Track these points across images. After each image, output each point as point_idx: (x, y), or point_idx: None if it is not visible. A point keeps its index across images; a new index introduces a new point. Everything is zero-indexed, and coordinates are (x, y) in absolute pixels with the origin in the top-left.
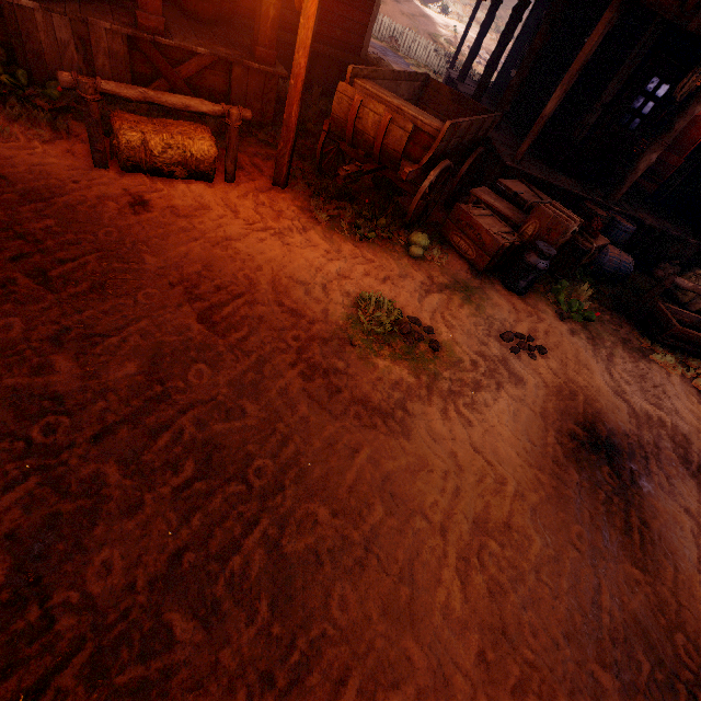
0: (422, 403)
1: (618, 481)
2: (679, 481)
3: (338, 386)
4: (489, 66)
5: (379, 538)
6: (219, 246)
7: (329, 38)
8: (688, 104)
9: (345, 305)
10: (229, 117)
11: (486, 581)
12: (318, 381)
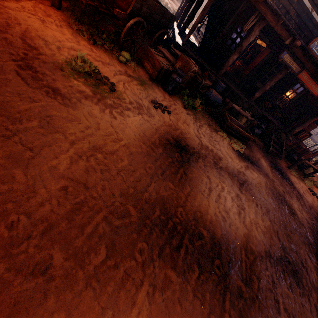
0: (91, 102)
1: (181, 159)
2: (209, 168)
3: (42, 79)
4: (184, 11)
5: (27, 132)
6: None
7: None
8: (248, 36)
9: (68, 57)
10: None
11: (87, 166)
12: (28, 72)
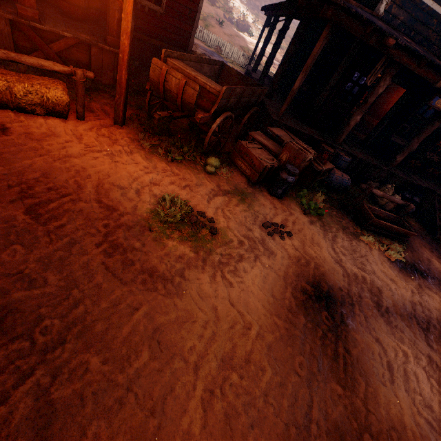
0: (197, 271)
1: (332, 321)
2: (373, 319)
3: (133, 260)
4: (267, 62)
5: (140, 379)
6: (59, 161)
7: (166, 39)
8: (374, 88)
9: (151, 203)
10: (75, 75)
11: (225, 407)
12: (116, 257)
